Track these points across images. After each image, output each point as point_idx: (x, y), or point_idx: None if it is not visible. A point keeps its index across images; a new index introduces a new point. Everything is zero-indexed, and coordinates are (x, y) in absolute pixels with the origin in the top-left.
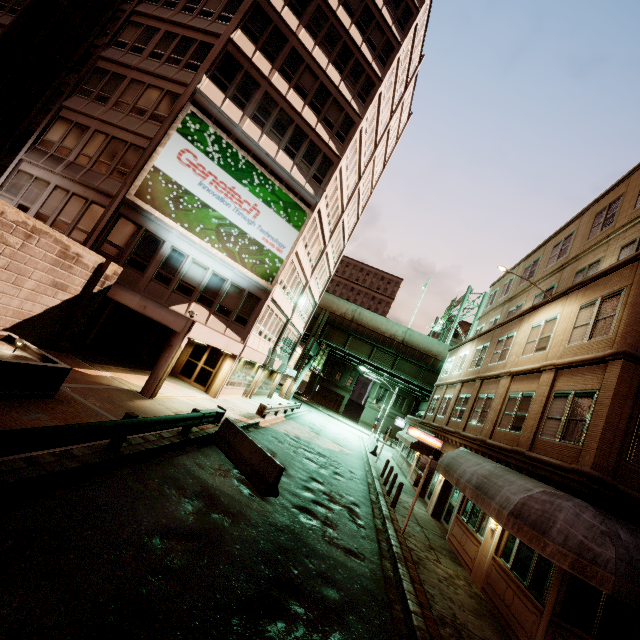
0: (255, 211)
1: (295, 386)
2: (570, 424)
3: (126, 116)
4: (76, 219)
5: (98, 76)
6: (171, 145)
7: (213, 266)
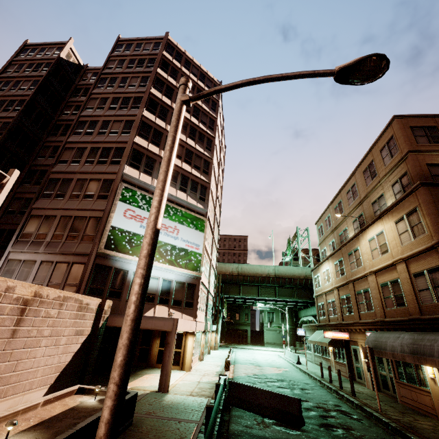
0: (176, 230)
1: (218, 337)
2: (437, 290)
3: (81, 201)
4: (64, 279)
5: (53, 183)
6: (118, 210)
7: (161, 275)
